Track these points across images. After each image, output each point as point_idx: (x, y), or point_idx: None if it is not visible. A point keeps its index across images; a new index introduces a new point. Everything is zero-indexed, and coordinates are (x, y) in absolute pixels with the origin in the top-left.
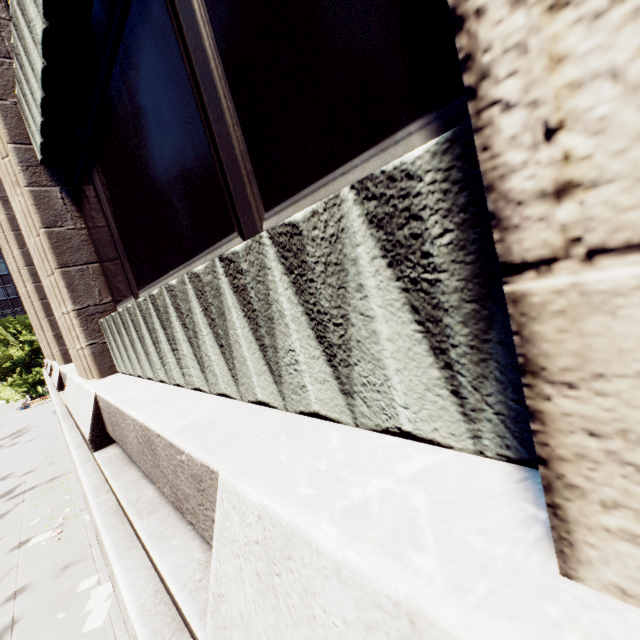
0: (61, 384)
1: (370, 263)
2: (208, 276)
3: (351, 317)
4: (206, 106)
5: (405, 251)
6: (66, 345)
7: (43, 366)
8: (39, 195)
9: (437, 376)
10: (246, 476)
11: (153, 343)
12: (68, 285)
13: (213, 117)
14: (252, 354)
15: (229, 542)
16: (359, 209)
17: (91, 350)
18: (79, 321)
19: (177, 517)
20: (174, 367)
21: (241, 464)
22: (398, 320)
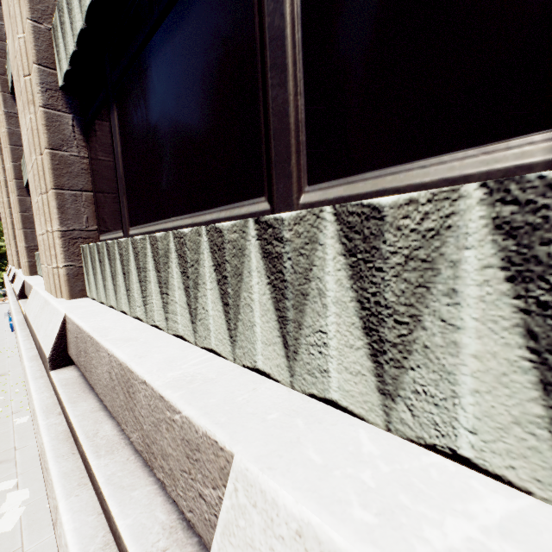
0: (22, 293)
1: (478, 270)
2: (233, 234)
3: (425, 319)
4: (267, 70)
5: (542, 269)
6: (35, 258)
7: (4, 270)
8: (52, 117)
9: (538, 413)
10: (274, 471)
11: (139, 281)
12: (59, 206)
13: (273, 82)
14: (265, 322)
15: (242, 545)
16: (485, 210)
17: (67, 271)
18: (62, 242)
19: (137, 464)
20: (157, 309)
21: (261, 450)
22: (499, 340)
